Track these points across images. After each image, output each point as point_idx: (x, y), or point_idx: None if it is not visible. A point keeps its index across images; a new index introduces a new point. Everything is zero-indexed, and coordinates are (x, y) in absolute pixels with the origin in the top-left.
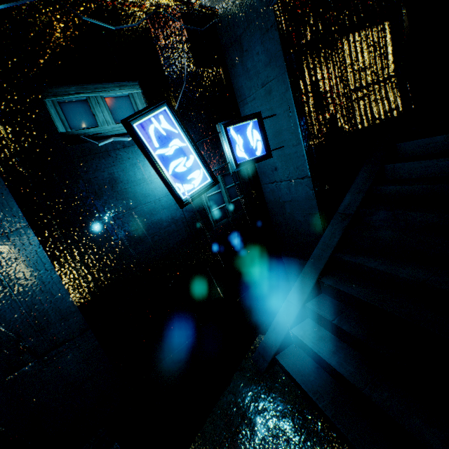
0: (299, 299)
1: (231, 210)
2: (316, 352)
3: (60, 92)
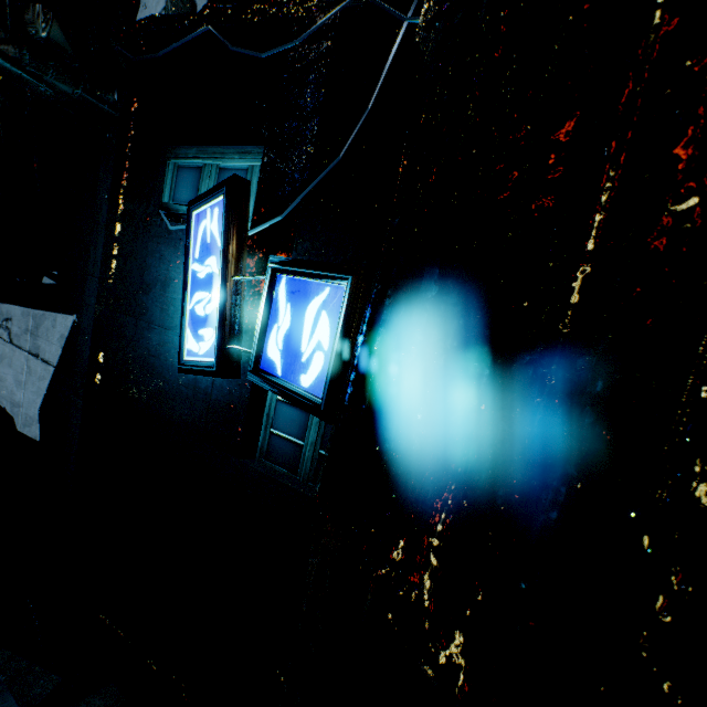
0: None
1: (309, 468)
2: None
3: (182, 154)
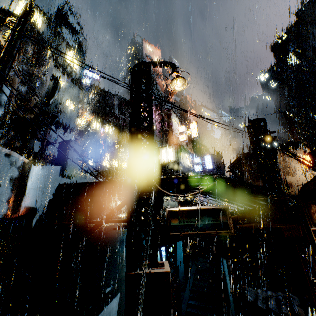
0: (188, 294)
1: None
2: (195, 304)
3: None
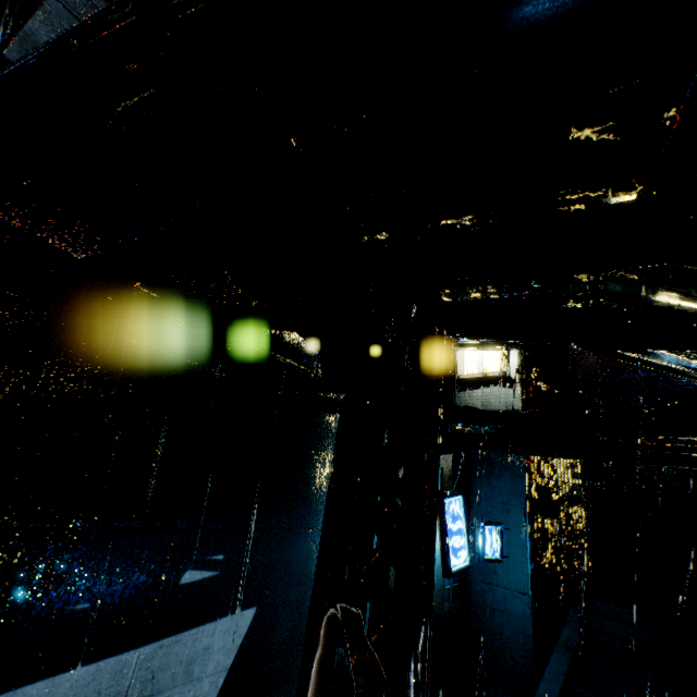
0: None
1: (451, 595)
2: None
3: None
